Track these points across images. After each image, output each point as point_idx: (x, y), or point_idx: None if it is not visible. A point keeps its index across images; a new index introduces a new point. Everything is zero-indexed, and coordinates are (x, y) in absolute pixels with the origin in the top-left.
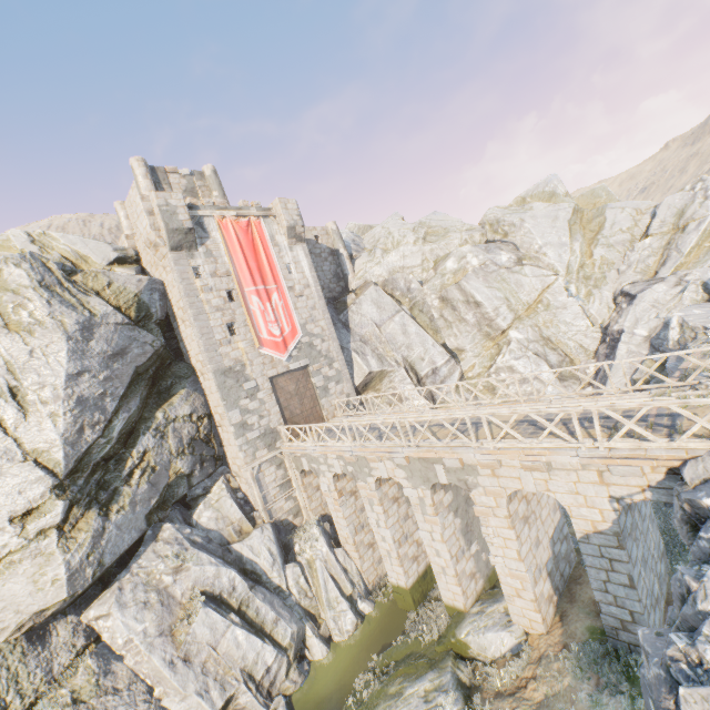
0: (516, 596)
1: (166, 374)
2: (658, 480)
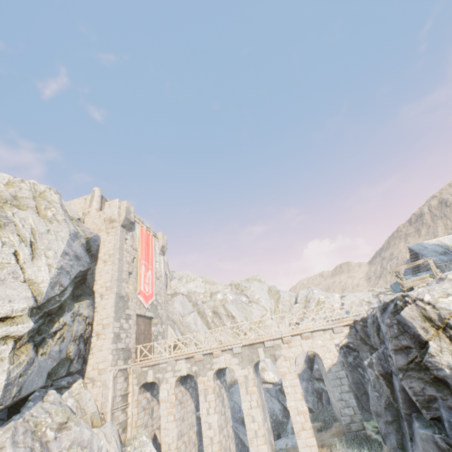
0: (302, 429)
1: (79, 287)
2: (348, 332)
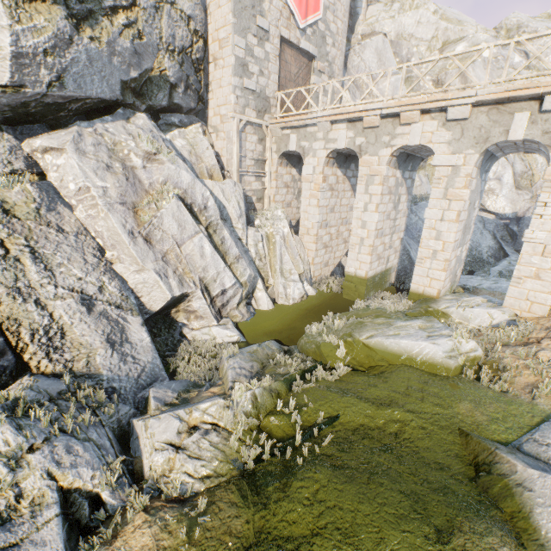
0: (531, 277)
1: None
2: None
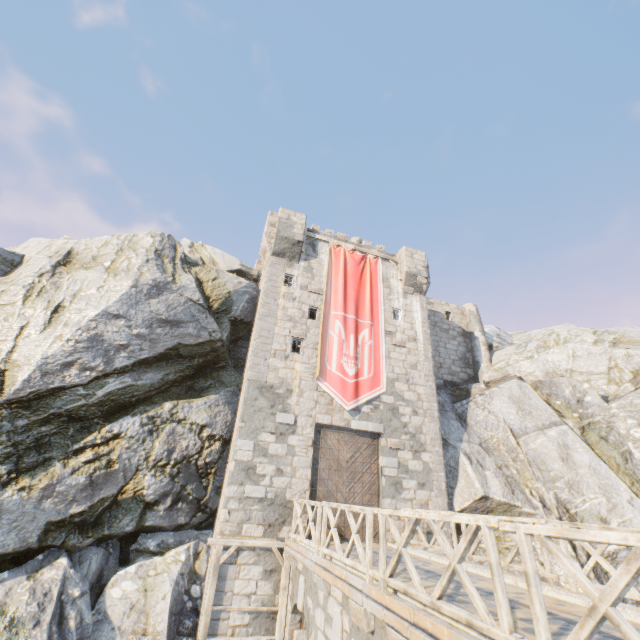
0: None
1: (212, 374)
2: None
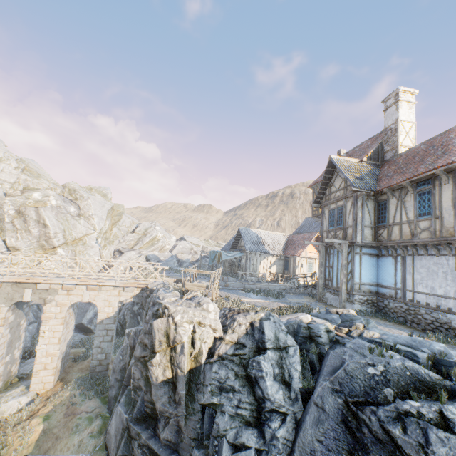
0: (43, 369)
1: None
2: (137, 293)
